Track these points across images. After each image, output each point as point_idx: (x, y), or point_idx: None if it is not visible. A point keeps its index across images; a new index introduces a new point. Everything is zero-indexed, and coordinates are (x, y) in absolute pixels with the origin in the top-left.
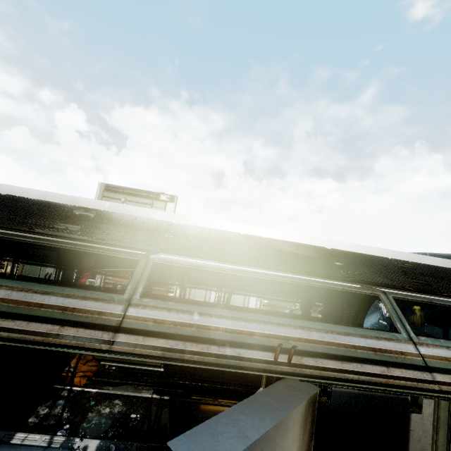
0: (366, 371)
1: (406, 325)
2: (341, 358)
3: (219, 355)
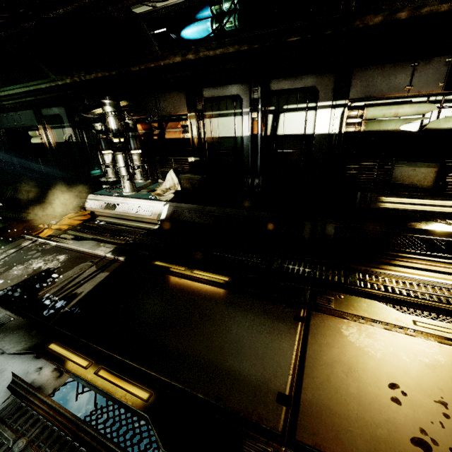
0: None
1: None
2: None
3: None
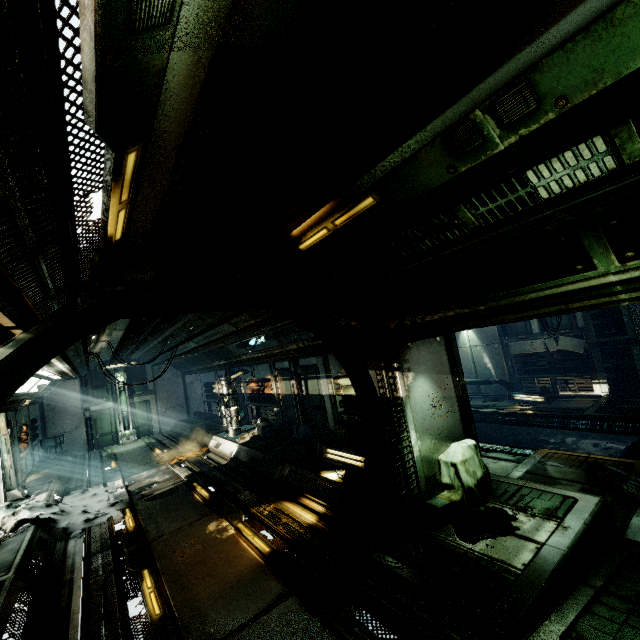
0: None
1: None
2: None
3: None
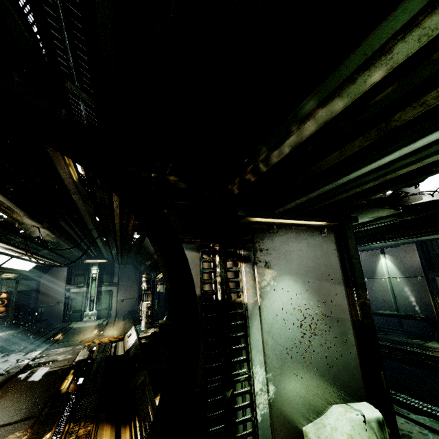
0: None
1: None
2: None
3: None
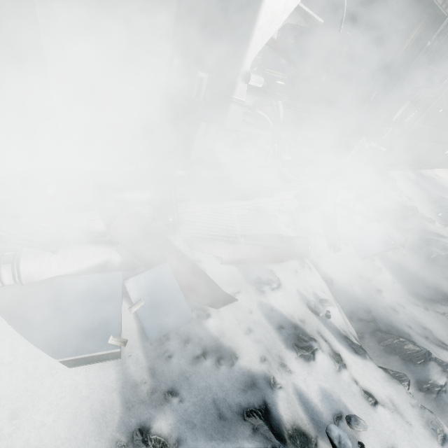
0: None
1: None
2: None
3: None
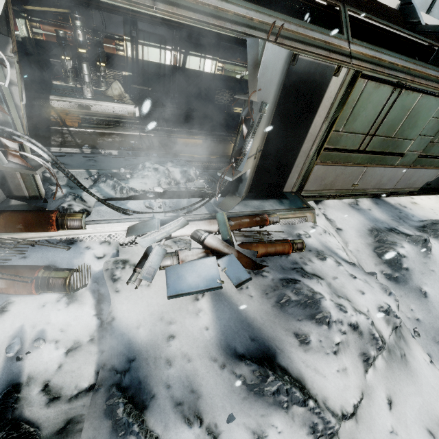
0: (317, 53)
1: (349, 31)
2: (306, 44)
3: (232, 30)
